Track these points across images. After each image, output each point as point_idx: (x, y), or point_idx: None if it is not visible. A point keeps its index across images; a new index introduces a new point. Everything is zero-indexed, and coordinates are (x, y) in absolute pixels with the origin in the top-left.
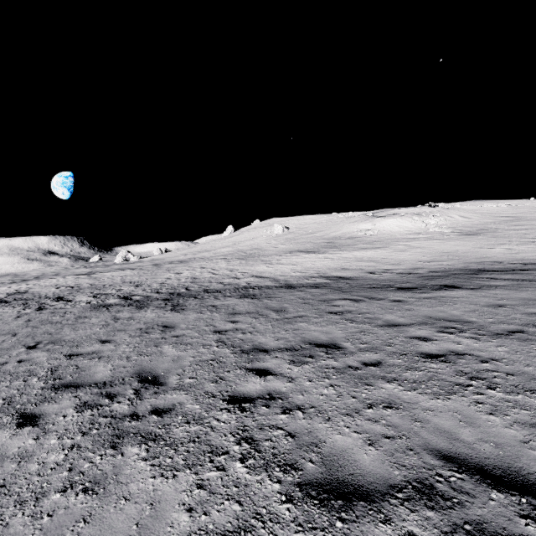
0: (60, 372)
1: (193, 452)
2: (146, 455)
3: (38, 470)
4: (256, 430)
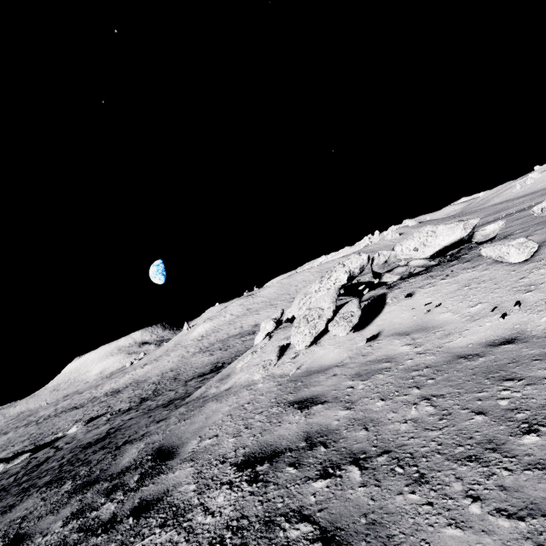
0: None
1: None
2: None
3: None
4: None
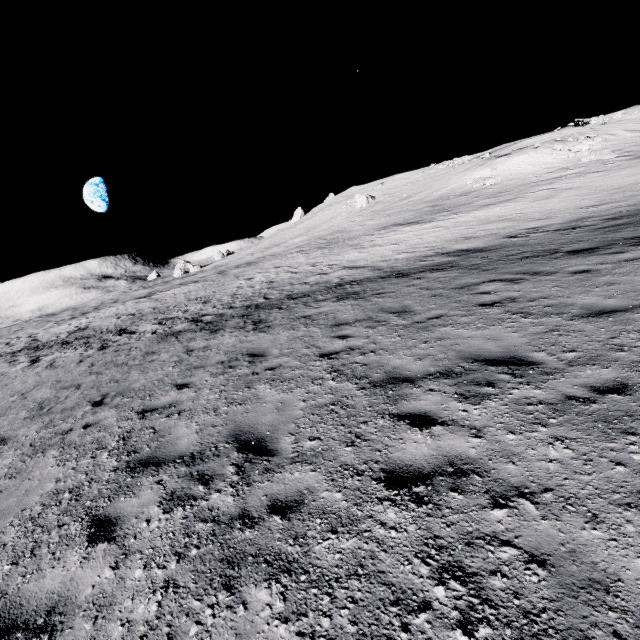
0: (134, 440)
1: (364, 603)
2: (283, 607)
3: (123, 638)
4: (461, 547)
